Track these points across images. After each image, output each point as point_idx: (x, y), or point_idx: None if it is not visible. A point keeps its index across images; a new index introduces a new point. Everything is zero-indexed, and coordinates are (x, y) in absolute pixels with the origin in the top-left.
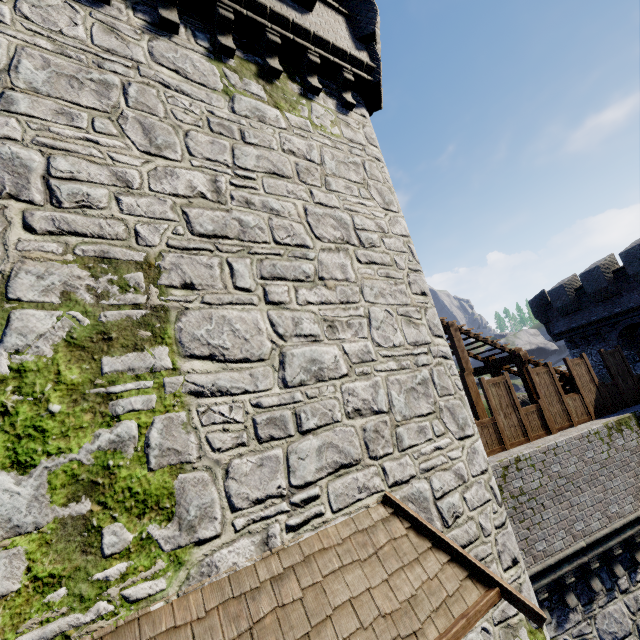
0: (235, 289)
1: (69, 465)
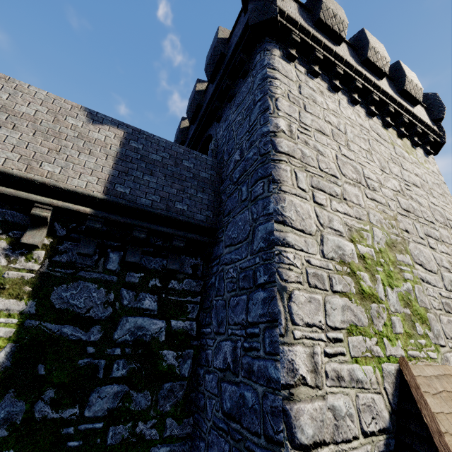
0: (419, 237)
1: (400, 293)
